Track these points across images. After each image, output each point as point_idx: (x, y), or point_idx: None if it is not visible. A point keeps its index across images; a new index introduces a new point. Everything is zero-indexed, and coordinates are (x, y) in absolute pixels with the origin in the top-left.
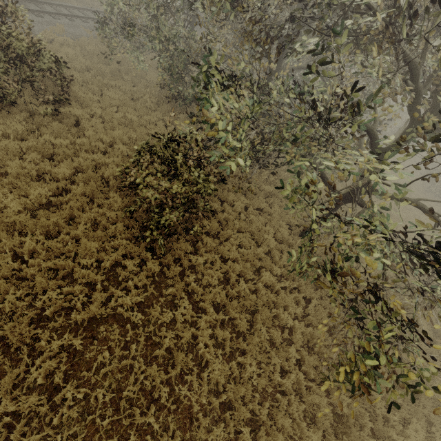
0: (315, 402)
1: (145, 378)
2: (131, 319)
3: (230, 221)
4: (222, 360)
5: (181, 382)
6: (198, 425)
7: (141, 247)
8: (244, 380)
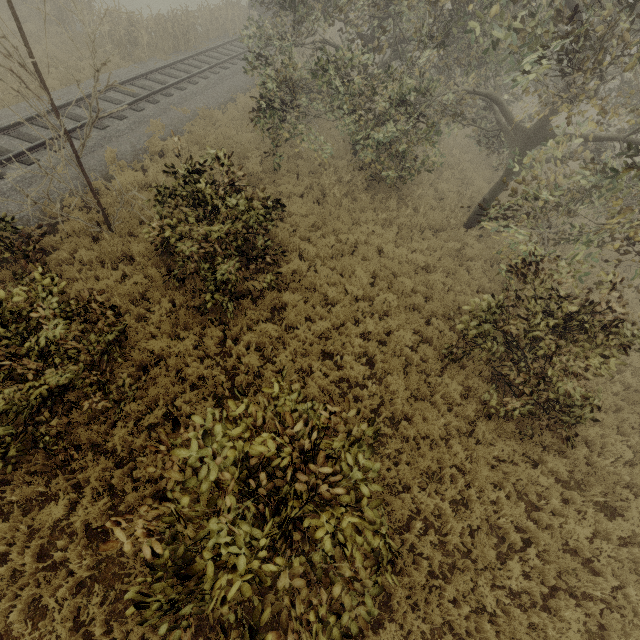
0: None
1: None
2: (589, 552)
3: None
4: None
5: None
6: None
7: (523, 443)
8: None
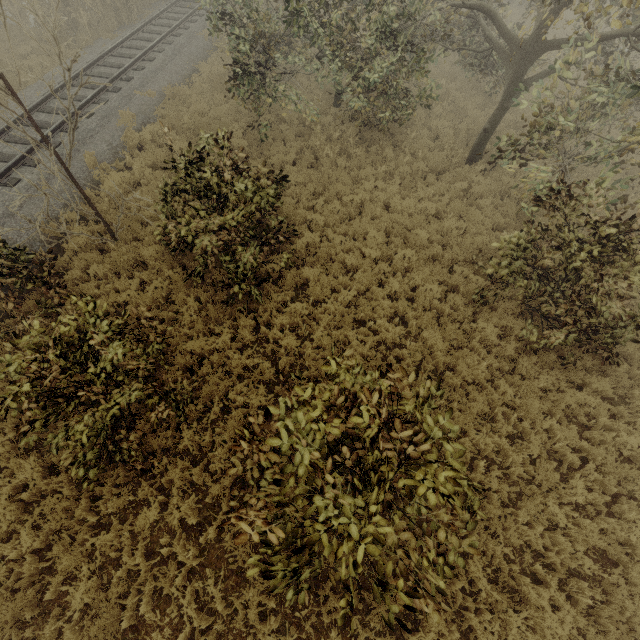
0: None
1: None
2: None
3: None
4: None
5: None
6: None
7: (565, 371)
8: None
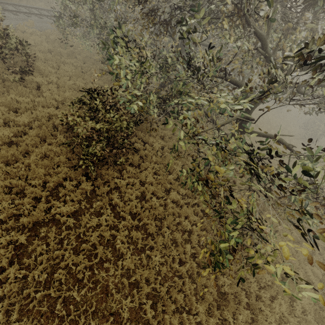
0: (205, 284)
1: (74, 265)
2: (66, 223)
3: (148, 156)
4: (135, 253)
5: (102, 268)
6: (112, 299)
7: (78, 173)
8: (151, 268)
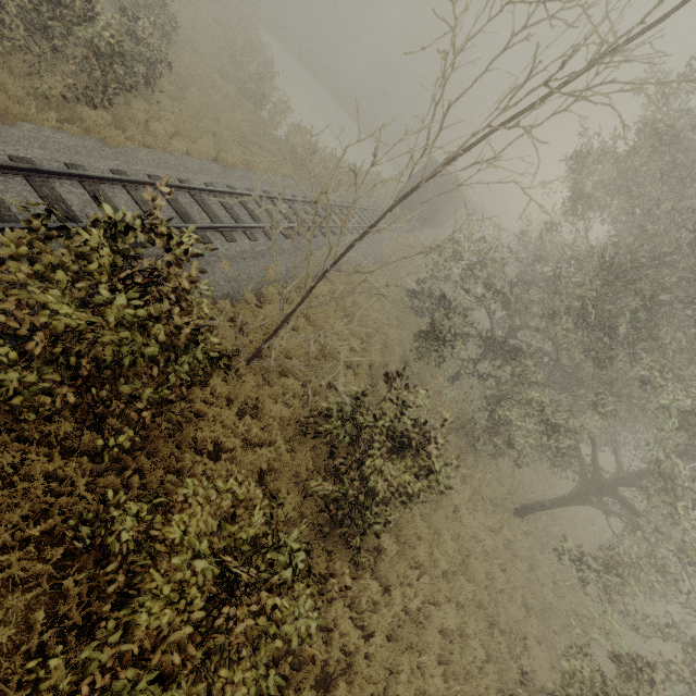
0: None
1: None
2: None
3: None
4: None
5: None
6: None
7: None
8: None
